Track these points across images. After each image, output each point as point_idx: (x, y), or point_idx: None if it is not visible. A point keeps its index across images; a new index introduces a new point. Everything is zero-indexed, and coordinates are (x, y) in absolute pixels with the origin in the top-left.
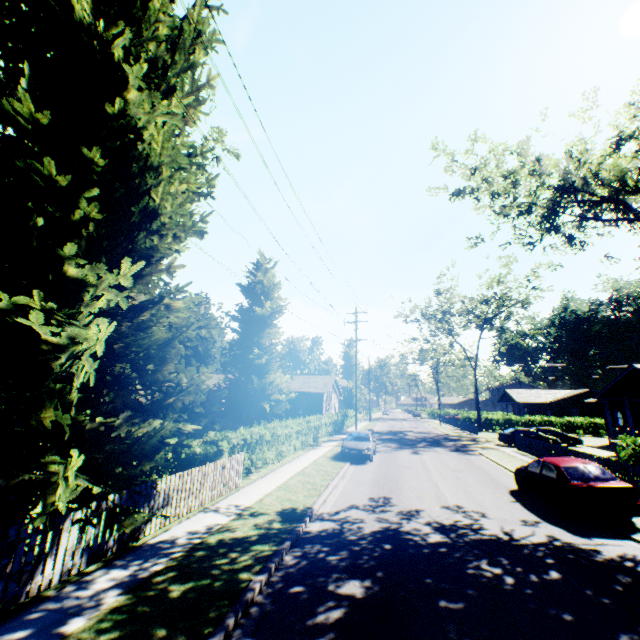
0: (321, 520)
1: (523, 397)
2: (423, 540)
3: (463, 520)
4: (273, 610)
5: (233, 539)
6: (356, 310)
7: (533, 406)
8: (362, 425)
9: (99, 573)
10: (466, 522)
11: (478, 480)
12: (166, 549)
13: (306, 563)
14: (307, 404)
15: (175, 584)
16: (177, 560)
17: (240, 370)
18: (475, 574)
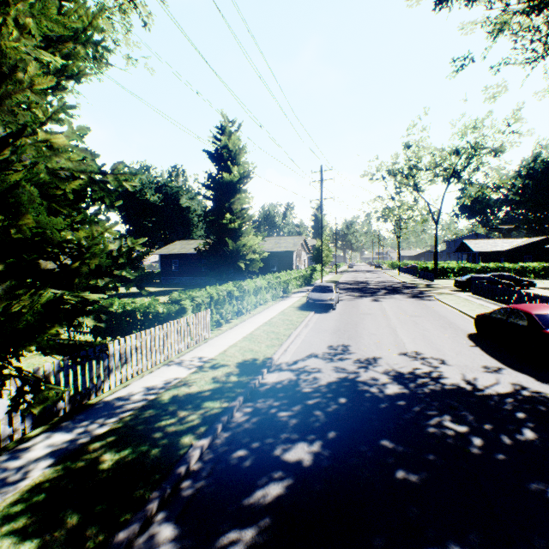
0: (279, 371)
1: (480, 247)
2: (380, 392)
3: (422, 368)
4: (208, 484)
5: (186, 395)
6: (321, 168)
7: (488, 255)
8: (329, 278)
9: (41, 438)
10: (425, 370)
11: (436, 325)
12: (118, 408)
13: (255, 421)
14: (279, 262)
15: (111, 452)
16: (123, 421)
17: (216, 235)
18: (437, 434)
